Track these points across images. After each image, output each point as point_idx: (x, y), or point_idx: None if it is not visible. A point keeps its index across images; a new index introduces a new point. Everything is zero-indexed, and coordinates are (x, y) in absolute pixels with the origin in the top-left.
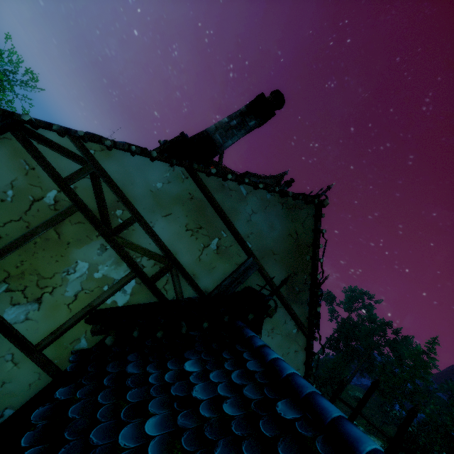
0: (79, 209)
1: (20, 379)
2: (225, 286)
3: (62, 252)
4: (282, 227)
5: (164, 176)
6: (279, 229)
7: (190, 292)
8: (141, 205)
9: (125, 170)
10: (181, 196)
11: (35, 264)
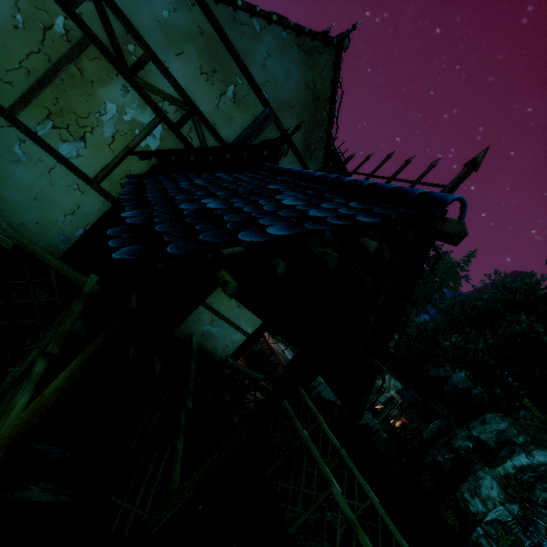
0: (92, 41)
1: (90, 205)
2: (245, 136)
3: (89, 91)
4: (299, 76)
5: (169, 2)
6: (295, 78)
7: (213, 142)
8: (151, 40)
9: None
10: (190, 31)
11: (69, 103)
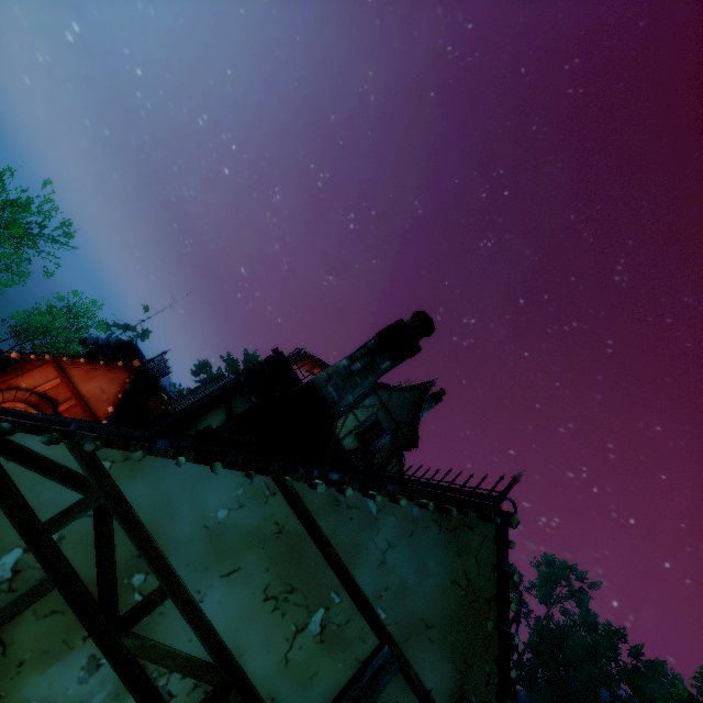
0: (59, 586)
1: None
2: None
3: (3, 686)
4: (441, 568)
5: (232, 496)
6: (435, 573)
7: None
8: (184, 558)
9: (164, 492)
10: (260, 531)
11: None
